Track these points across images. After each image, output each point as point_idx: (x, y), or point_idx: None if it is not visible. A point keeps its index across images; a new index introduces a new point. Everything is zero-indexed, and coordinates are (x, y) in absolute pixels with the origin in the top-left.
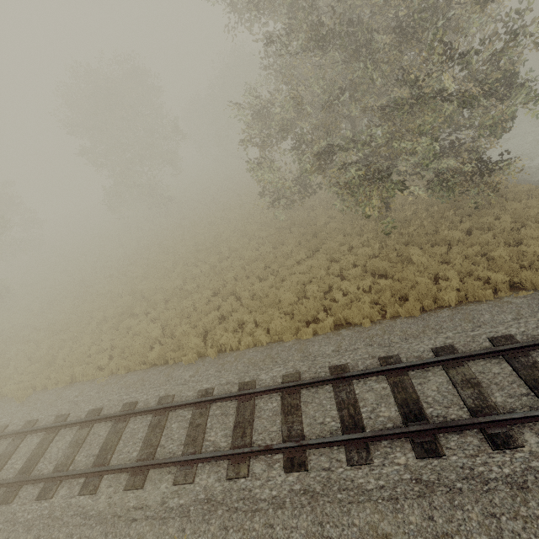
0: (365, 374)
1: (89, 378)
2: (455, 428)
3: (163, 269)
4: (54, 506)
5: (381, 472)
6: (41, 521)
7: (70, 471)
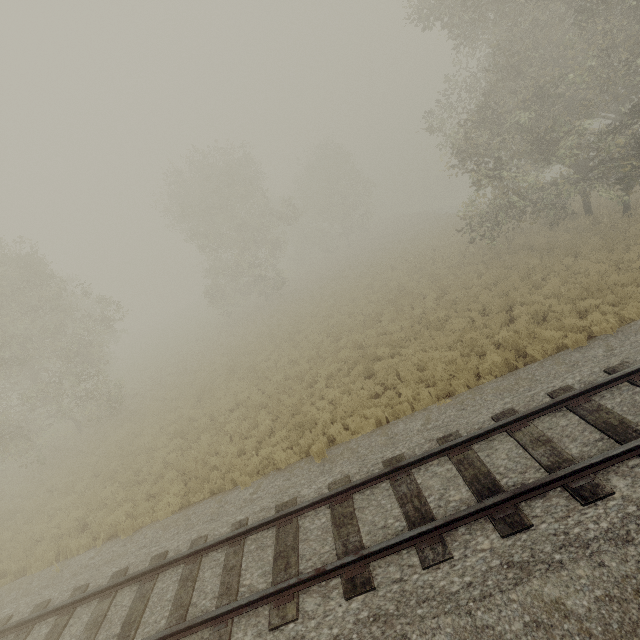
0: None
1: (408, 412)
2: None
3: (356, 325)
4: (638, 498)
5: None
6: None
7: (605, 452)
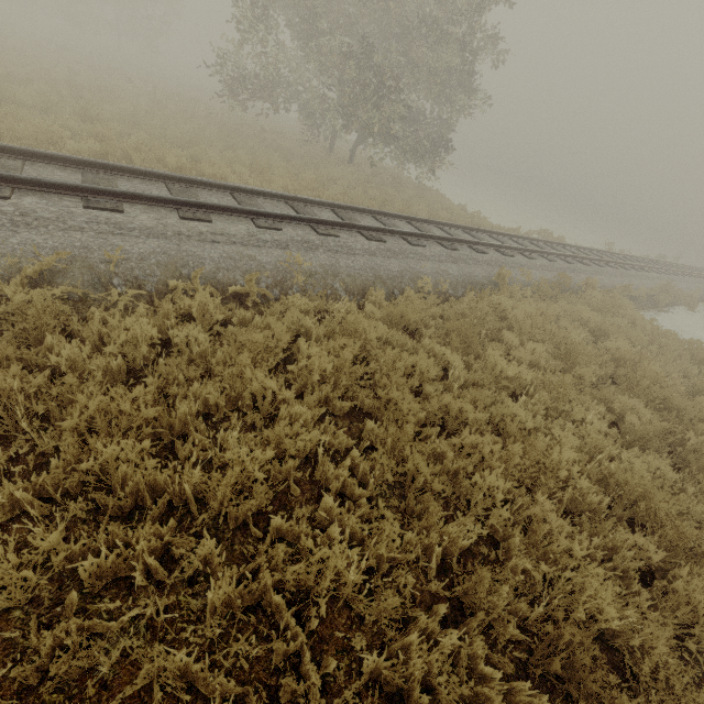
0: (398, 217)
1: None
2: (460, 243)
3: None
4: (27, 207)
5: (432, 250)
6: (4, 217)
7: (43, 177)
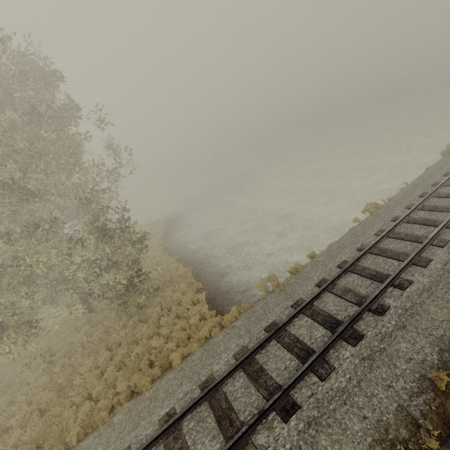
0: None
1: None
2: None
3: None
4: None
5: None
6: None
7: None
